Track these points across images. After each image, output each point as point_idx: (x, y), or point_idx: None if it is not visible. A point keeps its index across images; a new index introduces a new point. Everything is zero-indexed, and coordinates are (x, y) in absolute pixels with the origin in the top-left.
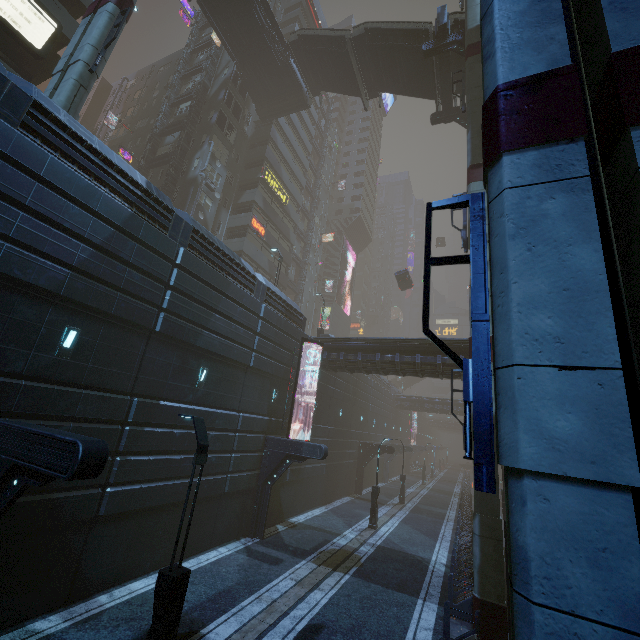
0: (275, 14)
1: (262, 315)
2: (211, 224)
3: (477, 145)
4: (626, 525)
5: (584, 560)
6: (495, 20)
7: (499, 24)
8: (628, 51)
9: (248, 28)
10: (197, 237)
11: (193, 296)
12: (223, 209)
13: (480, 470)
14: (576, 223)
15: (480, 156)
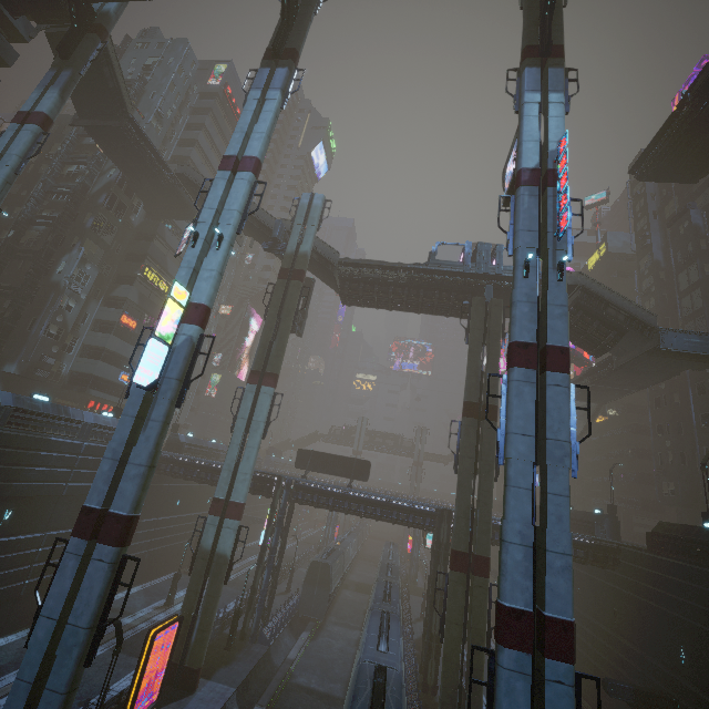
0: (188, 98)
1: (82, 452)
2: (72, 324)
3: (260, 355)
4: (41, 659)
5: (30, 667)
6: (98, 469)
7: (98, 473)
8: (111, 513)
9: (133, 157)
10: (18, 413)
11: (5, 462)
12: (93, 300)
13: (28, 641)
14: (72, 572)
15: (259, 365)
